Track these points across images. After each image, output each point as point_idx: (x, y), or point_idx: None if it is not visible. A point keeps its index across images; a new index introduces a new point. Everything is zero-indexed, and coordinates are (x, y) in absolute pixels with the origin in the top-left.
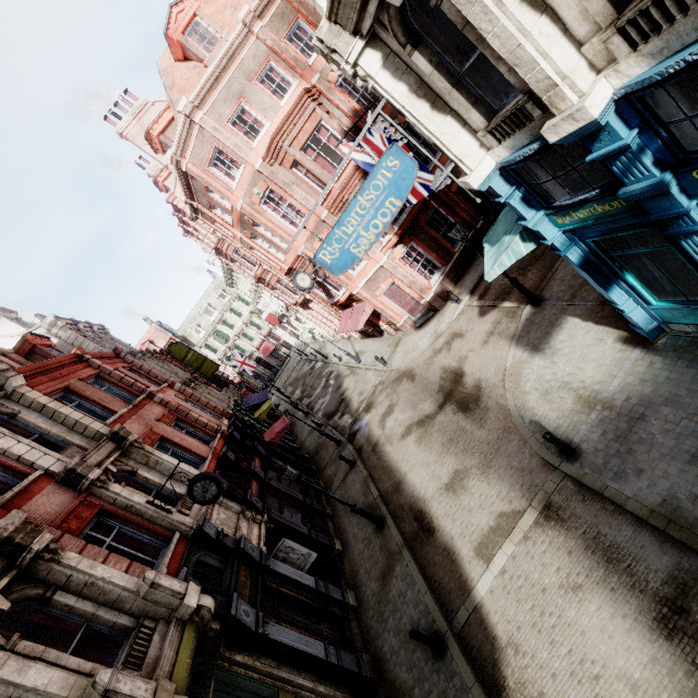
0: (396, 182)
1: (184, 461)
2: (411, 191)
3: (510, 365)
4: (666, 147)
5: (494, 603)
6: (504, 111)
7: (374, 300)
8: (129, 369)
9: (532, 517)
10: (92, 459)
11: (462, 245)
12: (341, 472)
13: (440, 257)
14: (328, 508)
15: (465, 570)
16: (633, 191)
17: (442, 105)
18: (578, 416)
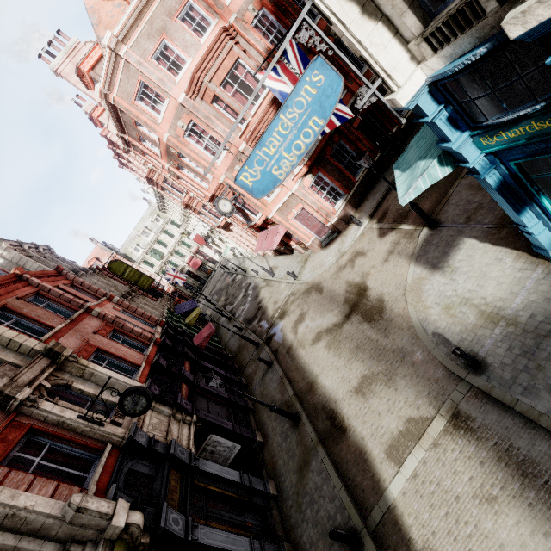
0: (320, 99)
1: (120, 370)
2: None
3: (411, 281)
4: None
5: (407, 506)
6: (447, 10)
7: (286, 223)
8: (70, 285)
9: (441, 425)
10: (23, 377)
11: (362, 176)
12: (260, 371)
13: (343, 186)
14: (250, 403)
15: (377, 471)
16: None
17: (373, 9)
18: (482, 330)
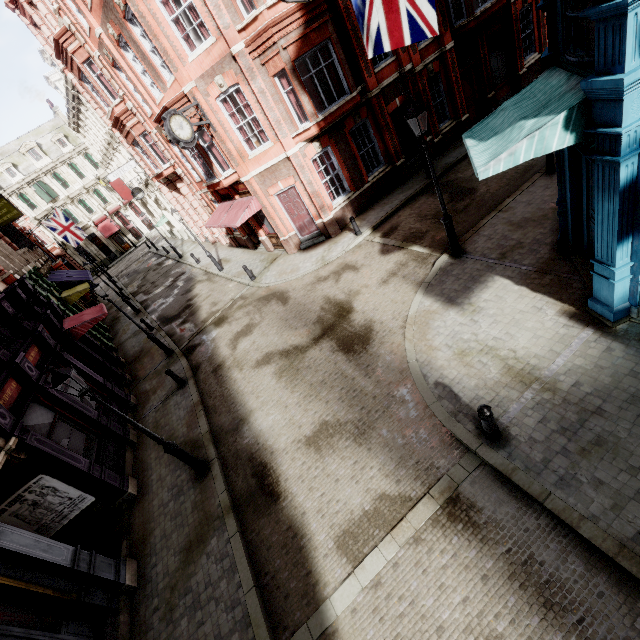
0: None
1: None
2: (392, 25)
3: (415, 313)
4: None
5: (356, 632)
6: None
7: (265, 198)
8: None
9: (430, 511)
10: None
11: (377, 177)
12: (164, 390)
13: (351, 179)
14: (132, 433)
15: (316, 568)
16: None
17: None
18: (507, 390)
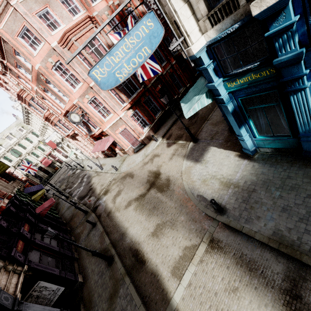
0: (150, 37)
1: None
2: (145, 72)
3: (184, 169)
4: (307, 32)
5: (186, 307)
6: (220, 3)
7: (114, 135)
8: None
9: (204, 248)
10: None
11: (159, 116)
12: (86, 230)
13: (149, 119)
14: (76, 254)
15: (165, 286)
16: (283, 59)
17: None
18: (222, 191)
